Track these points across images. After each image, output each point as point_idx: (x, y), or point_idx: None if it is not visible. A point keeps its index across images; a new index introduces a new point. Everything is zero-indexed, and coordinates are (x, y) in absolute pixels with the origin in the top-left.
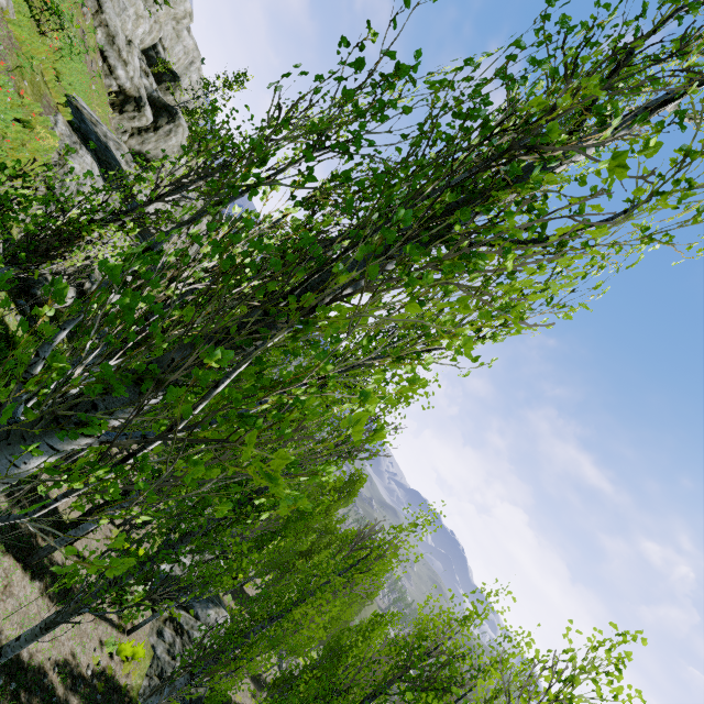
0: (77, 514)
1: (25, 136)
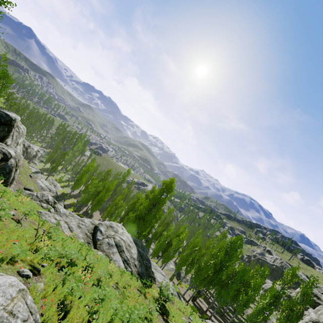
0: (187, 297)
1: (193, 313)
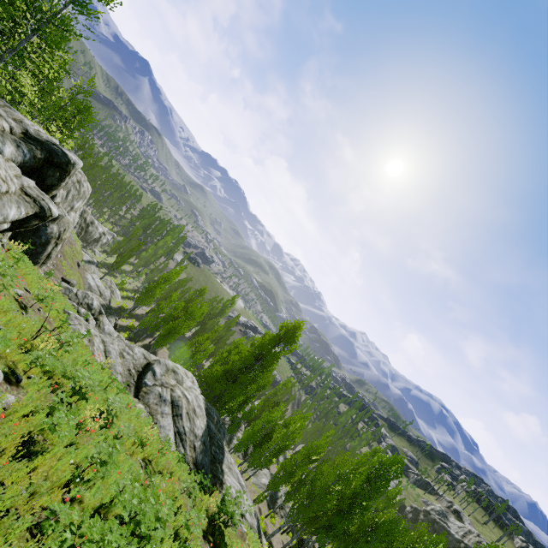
0: (277, 546)
1: None
